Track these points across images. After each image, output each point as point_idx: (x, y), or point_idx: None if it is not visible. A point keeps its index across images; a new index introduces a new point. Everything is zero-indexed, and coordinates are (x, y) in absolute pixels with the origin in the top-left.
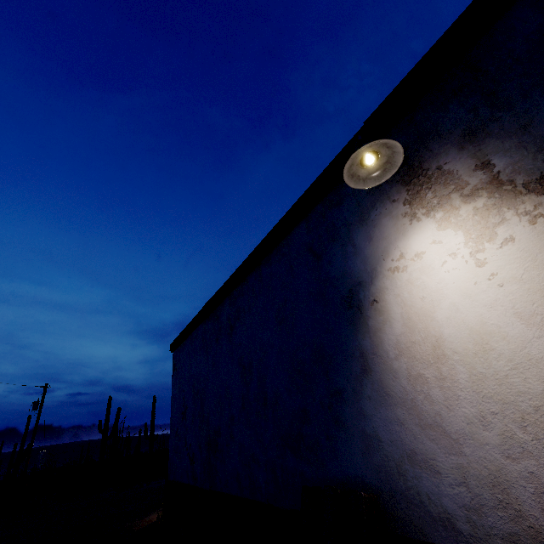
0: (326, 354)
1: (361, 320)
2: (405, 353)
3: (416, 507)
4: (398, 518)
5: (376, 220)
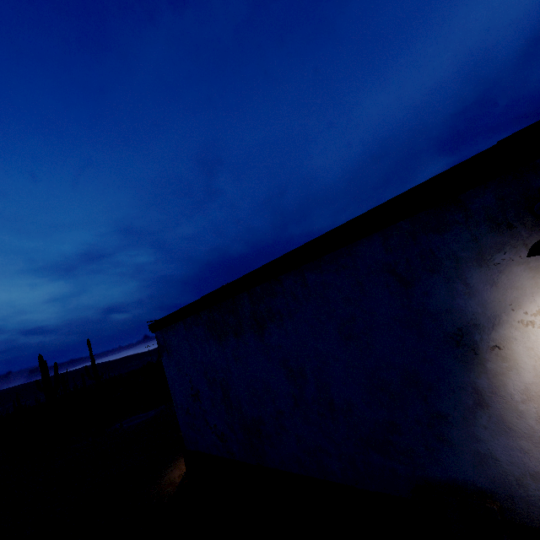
0: (423, 381)
1: (476, 360)
2: (535, 400)
3: (536, 508)
4: (515, 512)
5: (503, 265)
